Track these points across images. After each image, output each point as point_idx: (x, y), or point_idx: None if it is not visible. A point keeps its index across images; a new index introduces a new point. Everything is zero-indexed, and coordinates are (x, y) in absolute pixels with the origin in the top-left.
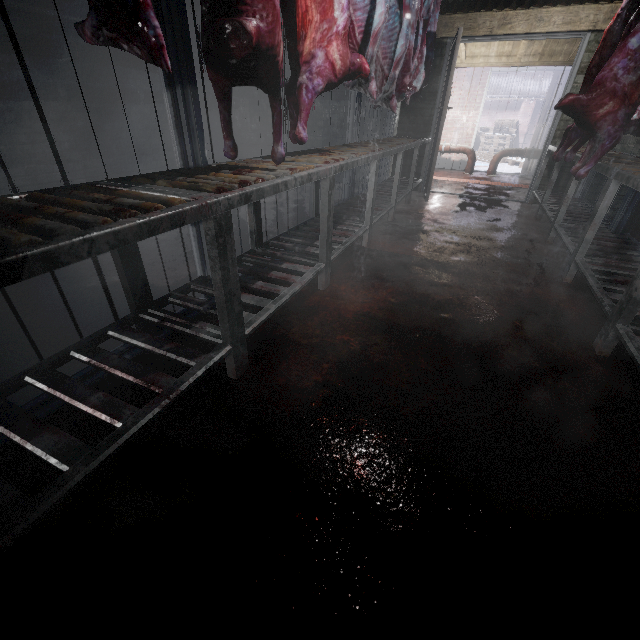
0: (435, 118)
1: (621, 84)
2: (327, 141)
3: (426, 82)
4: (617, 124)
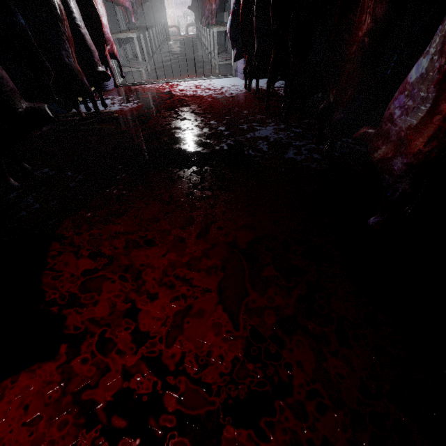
0: (162, 13)
1: (195, 4)
2: (128, 26)
3: (157, 2)
4: (197, 11)
